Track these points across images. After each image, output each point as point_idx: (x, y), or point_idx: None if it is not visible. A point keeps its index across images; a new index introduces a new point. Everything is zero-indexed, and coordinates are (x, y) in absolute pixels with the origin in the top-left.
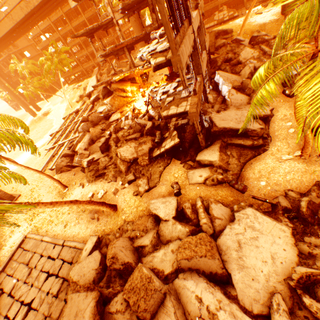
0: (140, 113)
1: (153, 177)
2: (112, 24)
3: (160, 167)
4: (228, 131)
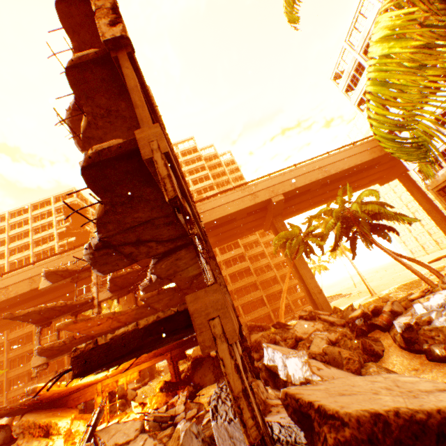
0: None
1: None
2: (90, 306)
3: None
4: (404, 442)
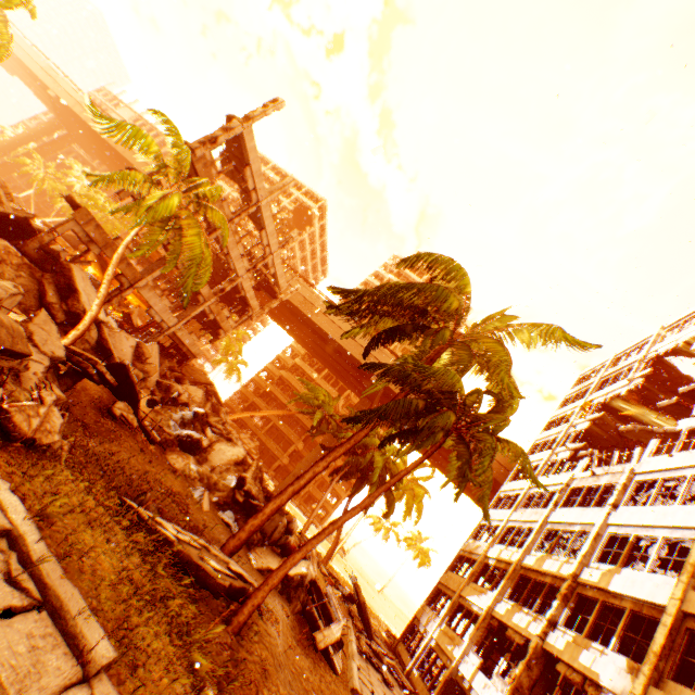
0: None
1: None
2: None
3: None
4: (67, 278)
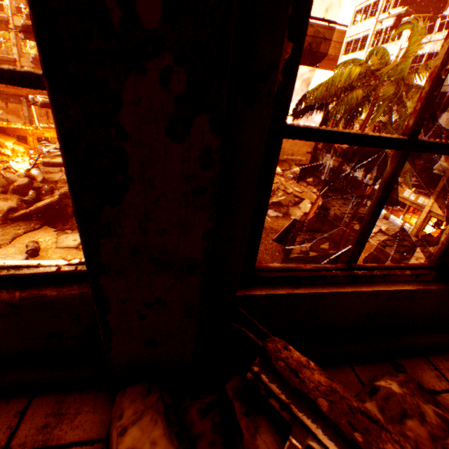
0: (17, 173)
1: (0, 238)
2: (13, 66)
3: (20, 230)
4: None
